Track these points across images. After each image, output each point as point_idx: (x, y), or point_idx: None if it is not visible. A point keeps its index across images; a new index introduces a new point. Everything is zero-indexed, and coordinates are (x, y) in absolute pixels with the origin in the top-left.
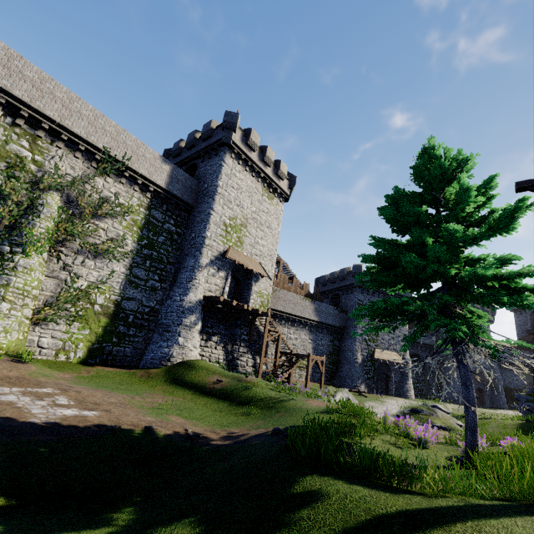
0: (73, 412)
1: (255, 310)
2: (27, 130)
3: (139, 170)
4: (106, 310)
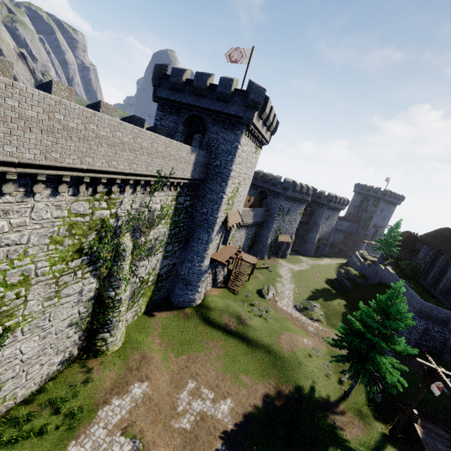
0: (226, 406)
1: (235, 253)
2: (103, 190)
3: (177, 174)
4: (153, 282)
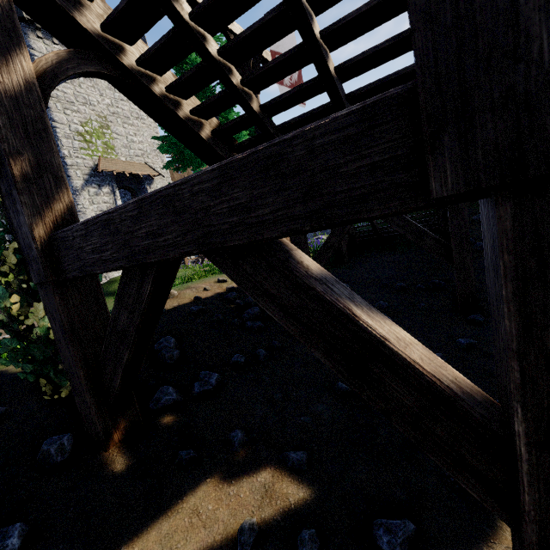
0: None
1: None
2: None
3: None
4: None
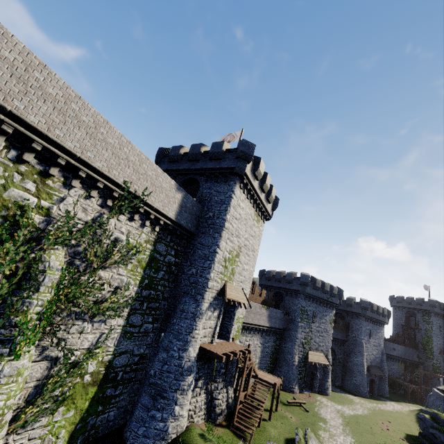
0: None
1: (241, 351)
2: (35, 166)
3: (154, 203)
4: (96, 377)
